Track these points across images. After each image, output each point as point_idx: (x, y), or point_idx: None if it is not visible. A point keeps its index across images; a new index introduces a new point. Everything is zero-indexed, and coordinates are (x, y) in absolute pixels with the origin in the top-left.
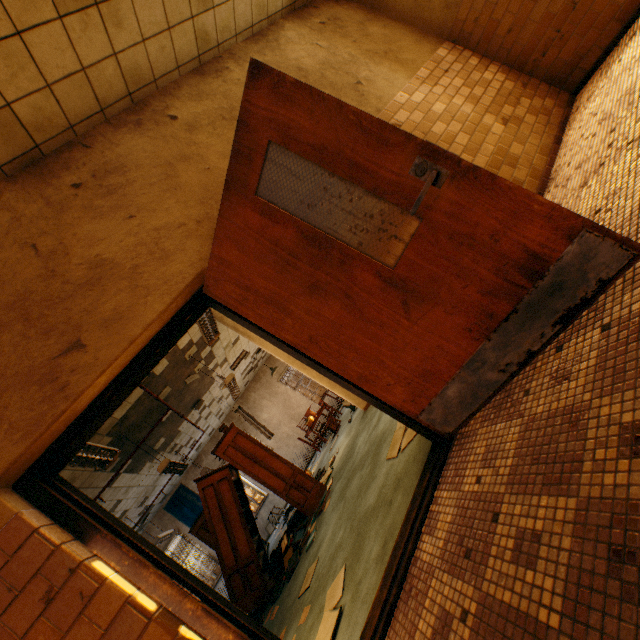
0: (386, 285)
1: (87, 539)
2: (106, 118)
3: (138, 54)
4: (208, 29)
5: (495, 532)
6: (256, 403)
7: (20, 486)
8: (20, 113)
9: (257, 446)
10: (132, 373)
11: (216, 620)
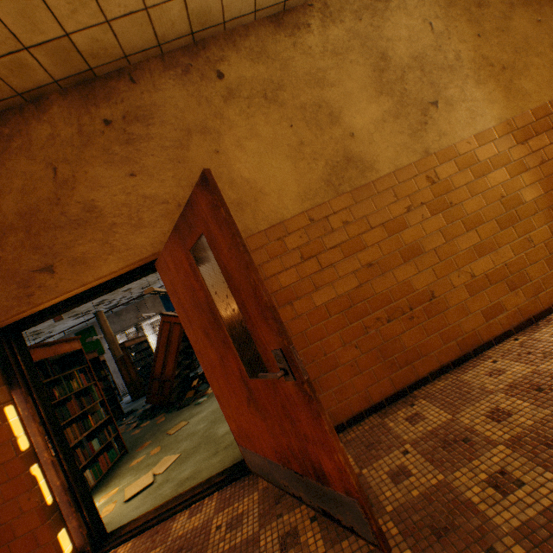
0: (243, 380)
1: (13, 388)
2: (162, 52)
3: None
4: None
5: None
6: None
7: None
8: (78, 42)
9: None
10: (83, 298)
11: (56, 470)
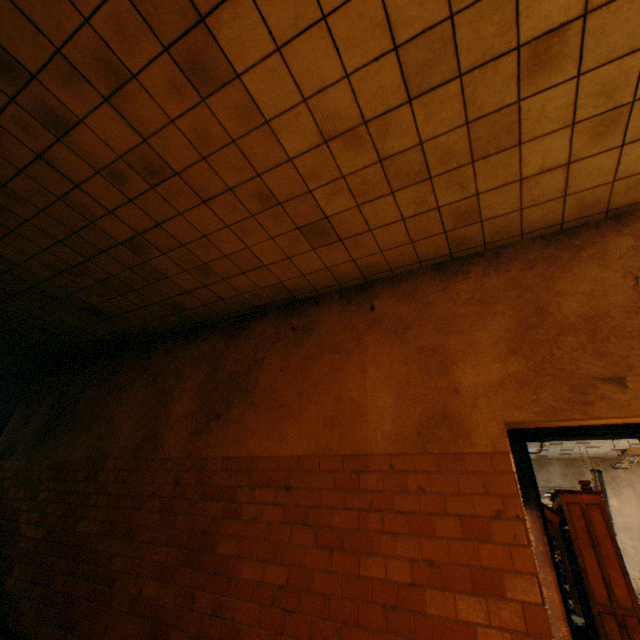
0: None
1: (526, 504)
2: None
3: None
4: None
5: None
6: (614, 481)
7: (510, 433)
8: None
9: (608, 537)
10: (639, 430)
11: None
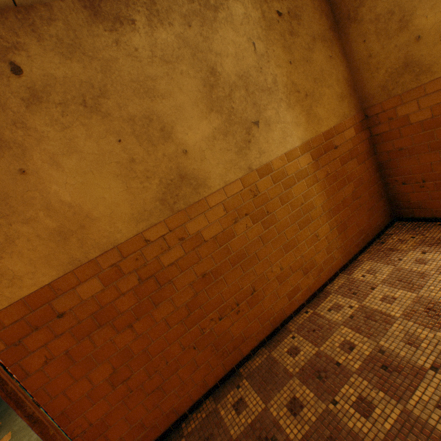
0: None
1: None
2: None
3: None
4: None
5: None
6: None
7: None
8: None
9: None
10: None
11: None
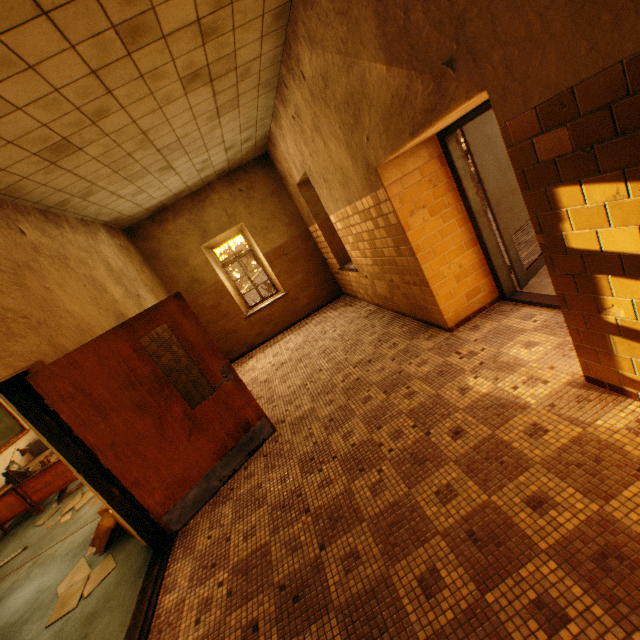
0: (187, 417)
1: None
2: None
3: (33, 185)
4: (72, 203)
5: (231, 543)
6: None
7: None
8: None
9: None
10: None
11: None
